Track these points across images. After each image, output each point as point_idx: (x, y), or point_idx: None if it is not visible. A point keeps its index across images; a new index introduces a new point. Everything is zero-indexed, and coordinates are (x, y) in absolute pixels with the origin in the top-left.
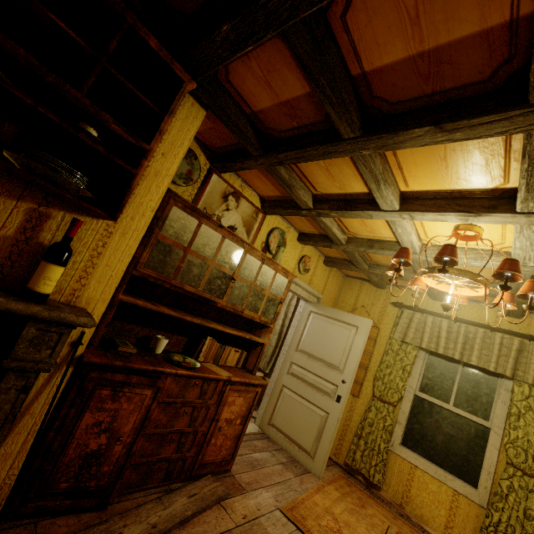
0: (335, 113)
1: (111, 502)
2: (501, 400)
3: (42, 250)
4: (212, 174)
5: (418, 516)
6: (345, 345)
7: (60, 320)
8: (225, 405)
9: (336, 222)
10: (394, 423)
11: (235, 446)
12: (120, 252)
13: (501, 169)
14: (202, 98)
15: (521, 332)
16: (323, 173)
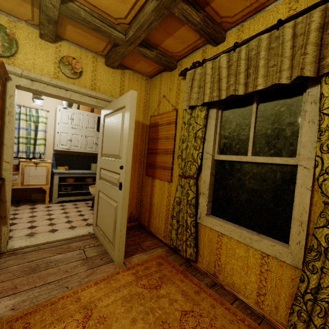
0: None
1: None
2: (308, 120)
3: None
4: None
5: (230, 284)
6: (120, 131)
7: None
8: None
9: None
10: (199, 195)
11: None
12: None
13: None
14: None
15: None
16: None
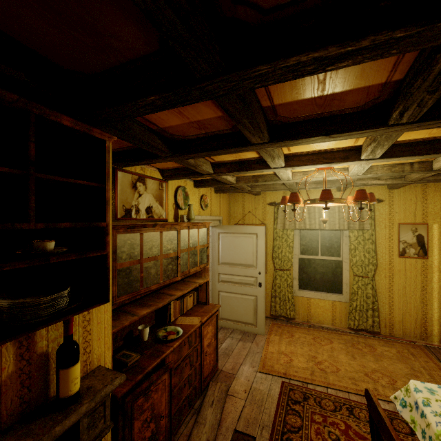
0: (250, 134)
1: None
2: (345, 243)
3: (45, 358)
4: (117, 173)
5: (318, 322)
6: (253, 249)
7: (103, 398)
8: (204, 338)
9: None
10: (292, 279)
11: (216, 354)
12: (102, 306)
13: (354, 139)
14: (109, 132)
15: None
16: None
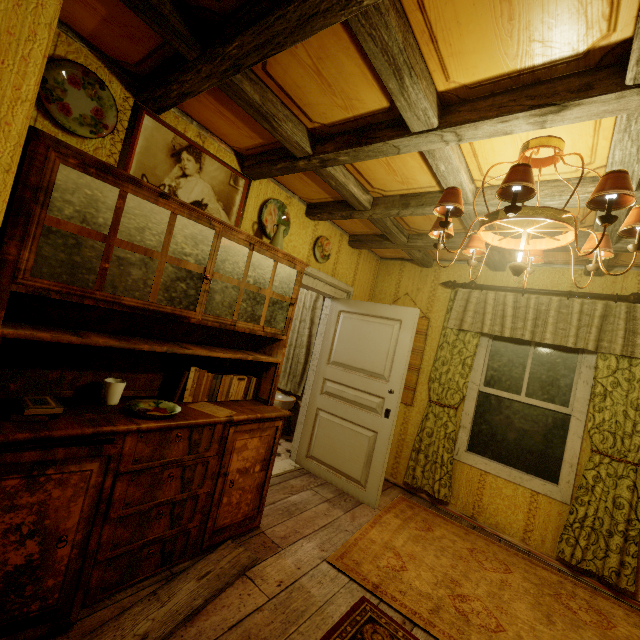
0: None
1: (74, 621)
2: (583, 380)
3: None
4: (141, 116)
5: (493, 525)
6: (388, 347)
7: None
8: (233, 453)
9: (352, 175)
10: (457, 428)
11: (260, 498)
12: None
13: None
14: None
15: (605, 293)
16: (313, 81)
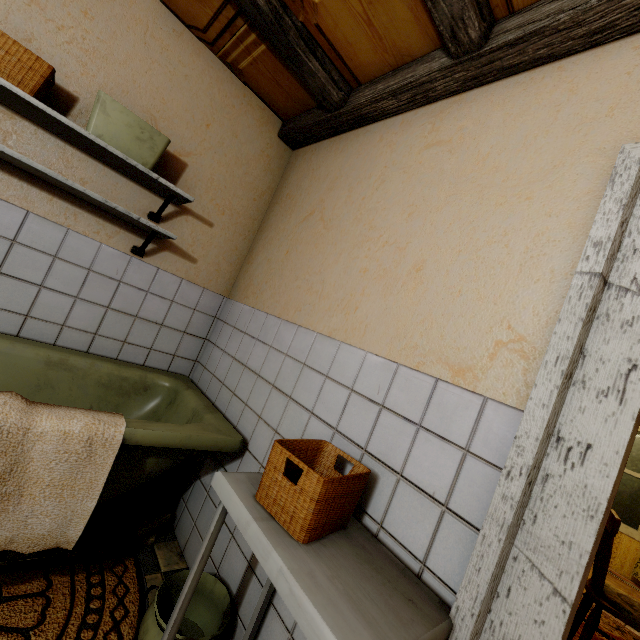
0: None
1: None
2: None
3: None
4: None
5: None
6: None
7: None
8: None
9: None
10: None
11: None
12: None
13: None
14: None
15: None
16: None
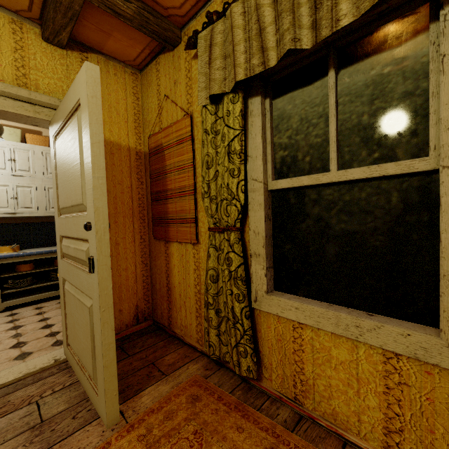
0: None
1: None
2: None
3: None
4: None
5: (328, 415)
6: (78, 154)
7: None
8: None
9: None
10: (250, 259)
11: None
12: None
13: None
14: None
15: None
16: None
